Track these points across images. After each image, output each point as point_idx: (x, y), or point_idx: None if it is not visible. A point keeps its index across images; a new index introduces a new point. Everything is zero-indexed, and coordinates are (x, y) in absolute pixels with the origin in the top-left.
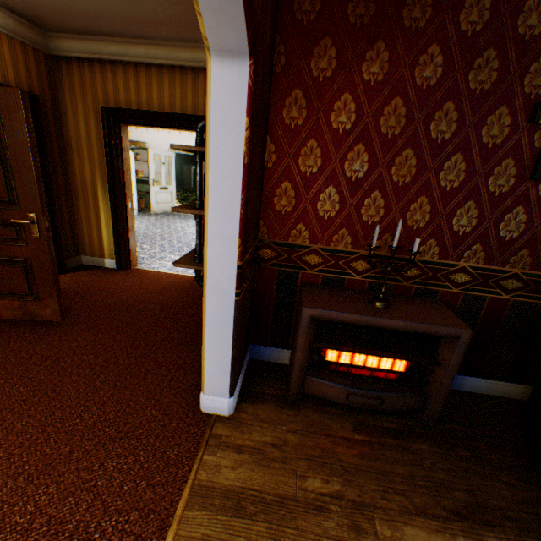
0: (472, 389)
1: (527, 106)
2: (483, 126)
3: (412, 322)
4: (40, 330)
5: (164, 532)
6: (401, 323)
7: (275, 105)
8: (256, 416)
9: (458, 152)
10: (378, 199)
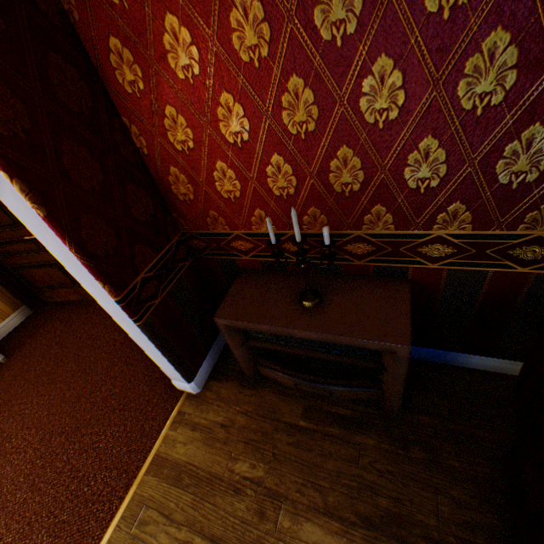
0: (483, 367)
1: None
2: None
3: (328, 335)
4: (90, 310)
5: (128, 488)
6: (316, 335)
7: (103, 72)
8: (218, 395)
9: (382, 52)
10: (281, 165)
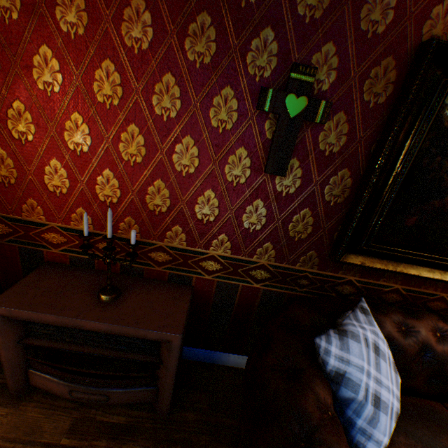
0: (237, 364)
1: (254, 90)
2: (210, 107)
3: (117, 325)
4: None
5: None
6: (105, 325)
7: None
8: None
9: (189, 134)
10: (111, 178)
